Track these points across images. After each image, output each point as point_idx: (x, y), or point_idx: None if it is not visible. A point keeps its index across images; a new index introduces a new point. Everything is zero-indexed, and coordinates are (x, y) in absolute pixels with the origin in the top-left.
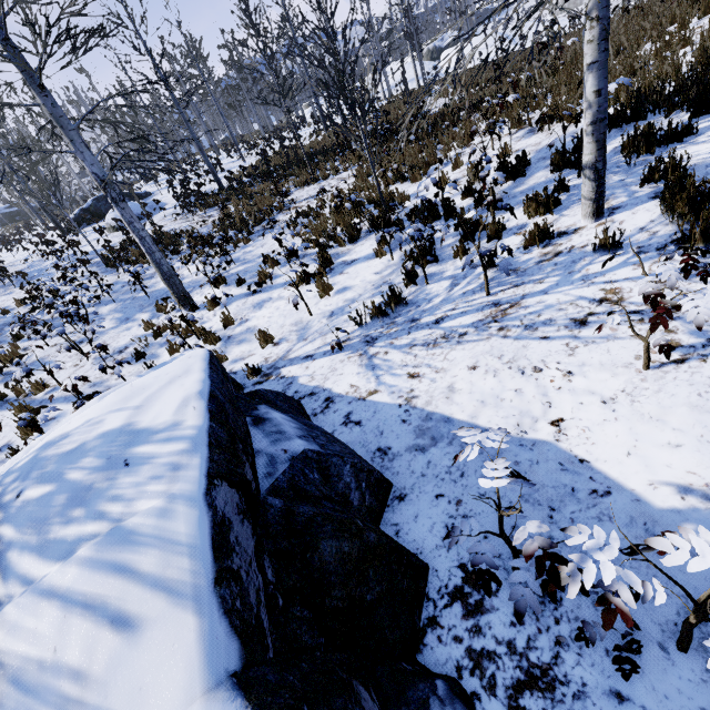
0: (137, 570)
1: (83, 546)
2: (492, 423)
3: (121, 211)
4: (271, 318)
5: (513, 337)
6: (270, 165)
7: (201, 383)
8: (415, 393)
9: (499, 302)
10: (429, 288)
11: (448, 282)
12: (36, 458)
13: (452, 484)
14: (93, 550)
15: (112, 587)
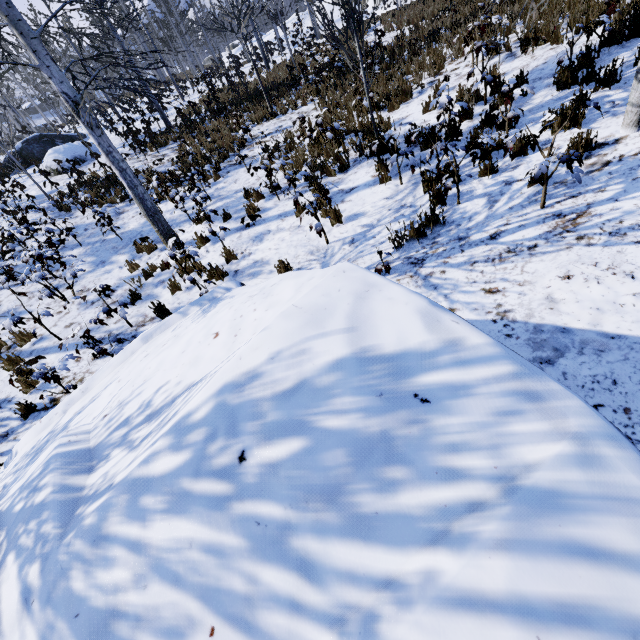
0: (611, 551)
1: (474, 522)
2: (622, 328)
3: (97, 139)
4: (279, 250)
5: (600, 245)
6: (219, 102)
7: (417, 294)
8: (506, 307)
9: (561, 213)
10: (463, 207)
11: (483, 199)
12: (227, 406)
13: (606, 393)
14: (511, 529)
15: (590, 582)
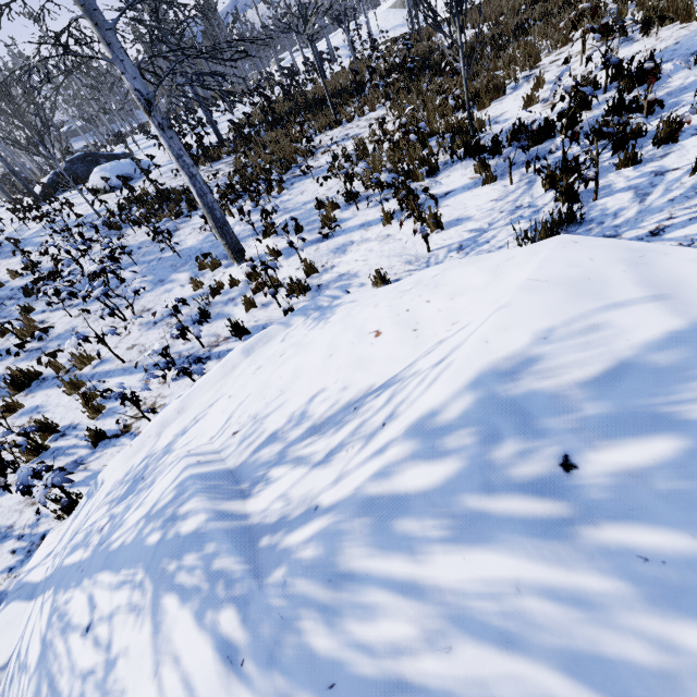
0: None
1: None
2: None
3: (168, 141)
4: (368, 261)
5: None
6: (275, 113)
7: None
8: None
9: None
10: (602, 204)
11: (629, 193)
12: (504, 398)
13: None
14: None
15: None
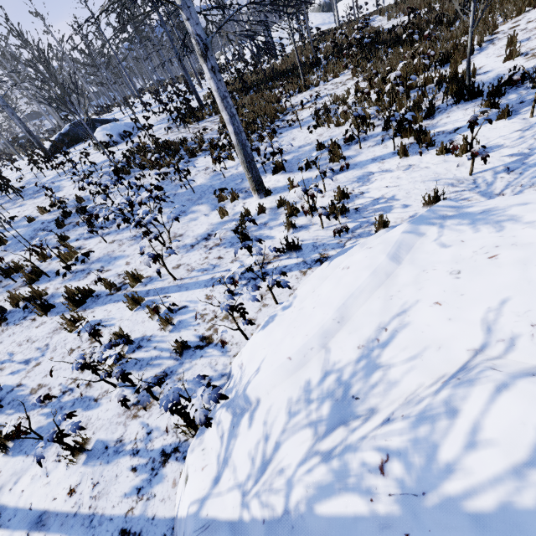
0: None
1: None
2: None
3: (217, 83)
4: (401, 186)
5: None
6: (246, 83)
7: None
8: None
9: None
10: None
11: None
12: None
13: None
14: None
15: None
